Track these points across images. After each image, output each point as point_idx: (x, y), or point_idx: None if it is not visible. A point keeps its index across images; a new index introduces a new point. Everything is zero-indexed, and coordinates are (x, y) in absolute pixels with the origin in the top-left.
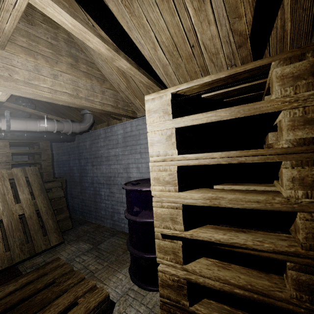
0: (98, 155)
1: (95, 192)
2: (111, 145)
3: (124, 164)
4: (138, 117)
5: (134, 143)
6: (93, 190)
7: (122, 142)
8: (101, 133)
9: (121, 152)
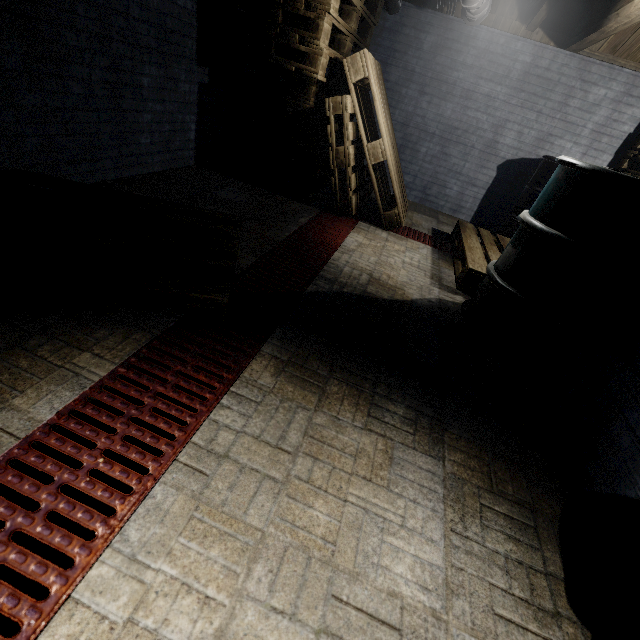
0: (447, 78)
1: (404, 143)
2: (490, 74)
3: (499, 119)
4: (579, 52)
5: (539, 94)
6: (403, 138)
7: (517, 79)
8: (479, 36)
9: (505, 97)
